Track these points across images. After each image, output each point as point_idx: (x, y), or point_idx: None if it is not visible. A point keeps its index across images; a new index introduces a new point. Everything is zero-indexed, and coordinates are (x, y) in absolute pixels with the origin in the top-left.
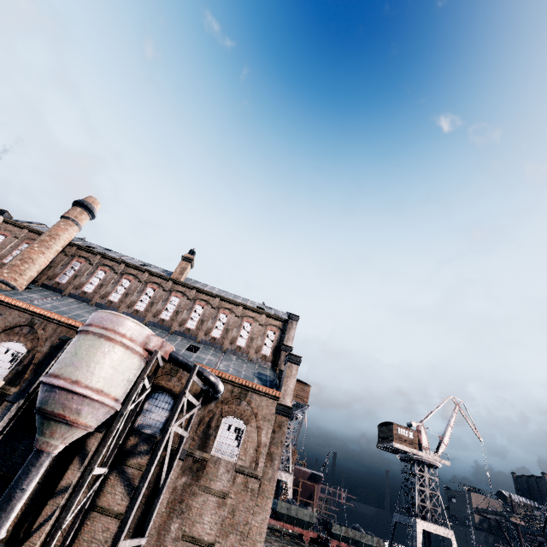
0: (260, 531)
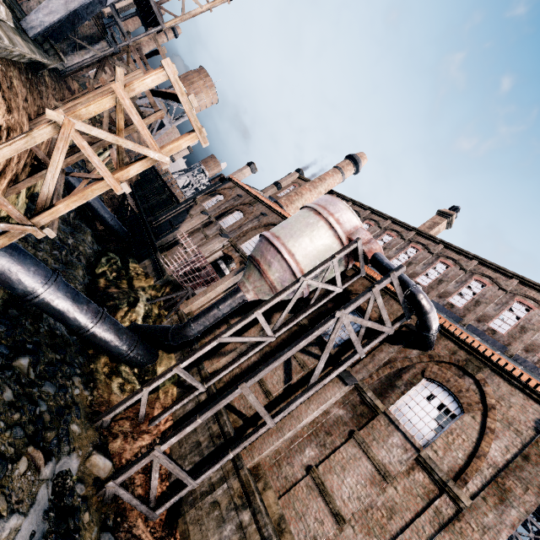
0: None
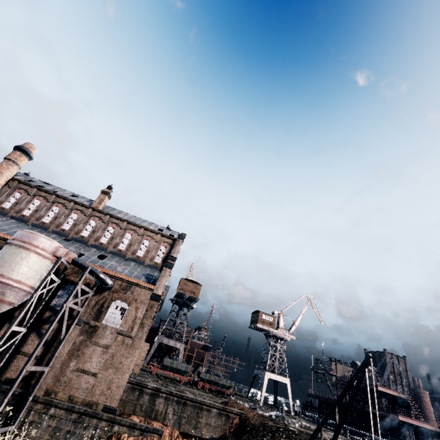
0: (128, 367)
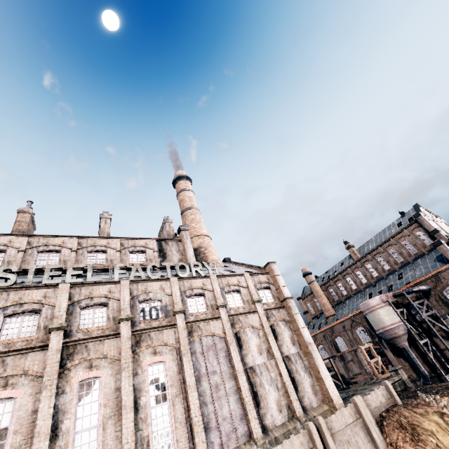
0: None
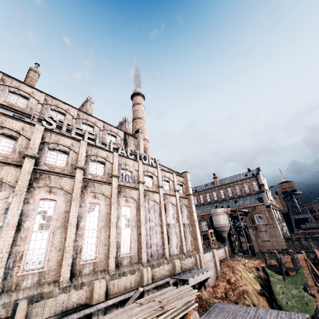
0: (279, 234)
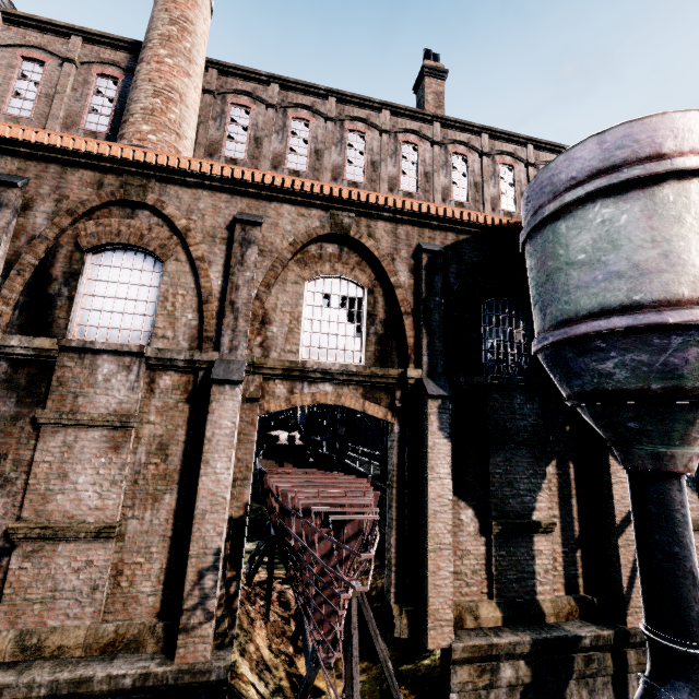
0: None
